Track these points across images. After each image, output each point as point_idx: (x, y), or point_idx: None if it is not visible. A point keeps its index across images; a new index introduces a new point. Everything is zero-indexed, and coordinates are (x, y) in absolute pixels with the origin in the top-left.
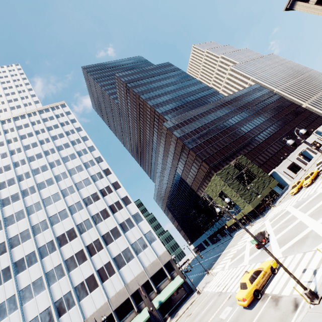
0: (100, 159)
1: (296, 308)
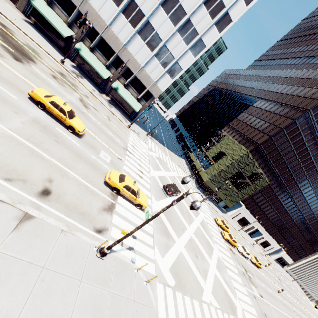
0: None
1: (98, 231)
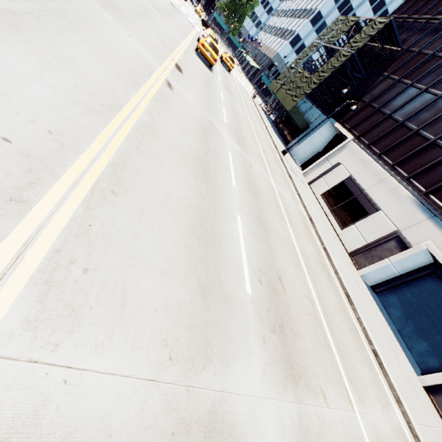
0: None
1: None
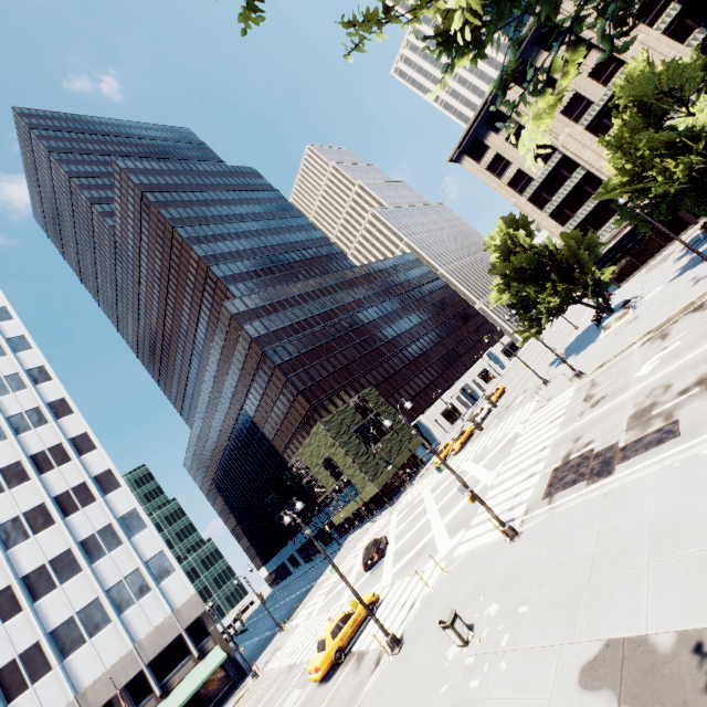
0: (43, 373)
1: (377, 666)
